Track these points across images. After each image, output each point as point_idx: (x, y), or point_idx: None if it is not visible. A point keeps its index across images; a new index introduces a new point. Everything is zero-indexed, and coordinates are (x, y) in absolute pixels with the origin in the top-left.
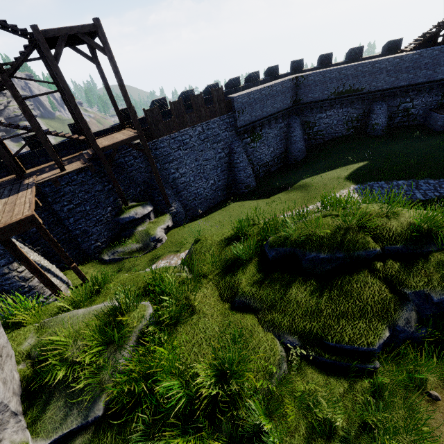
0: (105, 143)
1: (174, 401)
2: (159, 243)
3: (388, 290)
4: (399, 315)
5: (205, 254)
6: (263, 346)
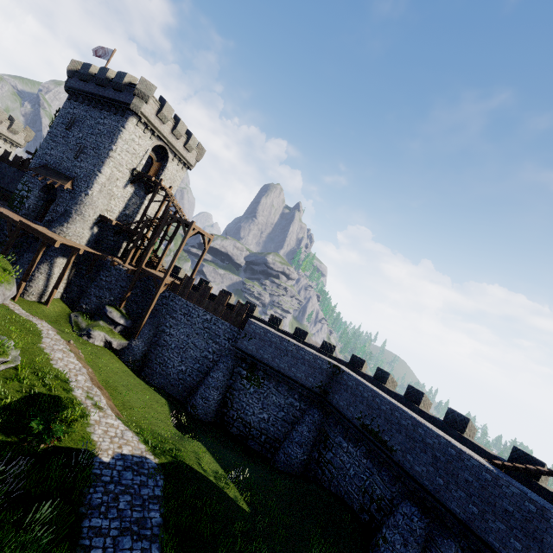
0: (152, 271)
1: None
2: (88, 337)
3: None
4: None
5: None
6: None
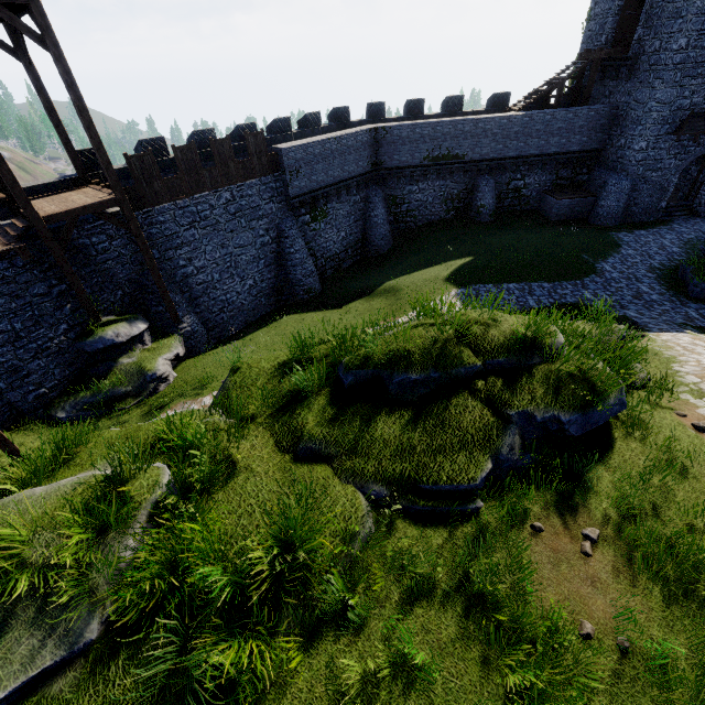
0: (51, 210)
1: (219, 588)
2: (163, 383)
3: (490, 413)
4: (503, 441)
5: (249, 388)
6: (341, 503)
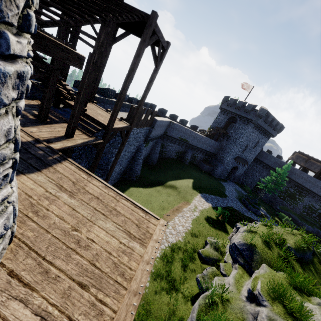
0: (106, 121)
1: None
2: None
3: None
4: None
5: (268, 255)
6: None
